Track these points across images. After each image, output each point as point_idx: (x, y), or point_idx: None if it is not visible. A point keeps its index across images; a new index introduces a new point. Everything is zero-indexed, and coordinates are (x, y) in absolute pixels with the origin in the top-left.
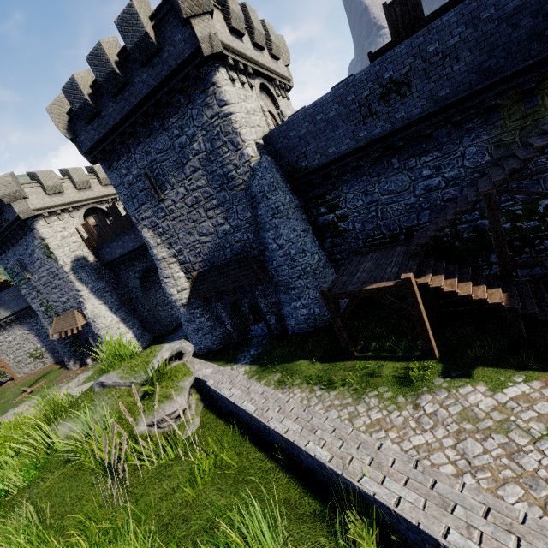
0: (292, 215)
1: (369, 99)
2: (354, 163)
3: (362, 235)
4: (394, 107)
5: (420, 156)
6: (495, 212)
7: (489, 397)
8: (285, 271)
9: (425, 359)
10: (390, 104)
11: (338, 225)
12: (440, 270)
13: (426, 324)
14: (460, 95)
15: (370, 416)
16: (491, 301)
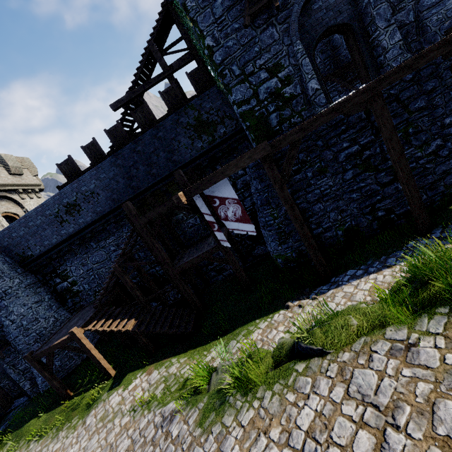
0: (22, 293)
1: (60, 213)
2: (66, 249)
3: (91, 292)
4: (76, 217)
5: (106, 239)
6: (123, 276)
7: (120, 396)
8: (22, 340)
9: (108, 379)
10: (73, 215)
11: (73, 288)
12: (106, 315)
13: (96, 357)
14: (107, 210)
15: (53, 449)
16: (123, 330)
